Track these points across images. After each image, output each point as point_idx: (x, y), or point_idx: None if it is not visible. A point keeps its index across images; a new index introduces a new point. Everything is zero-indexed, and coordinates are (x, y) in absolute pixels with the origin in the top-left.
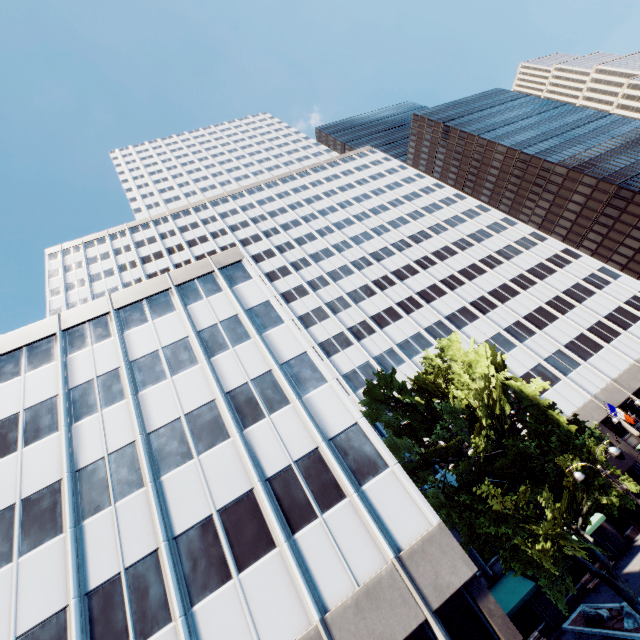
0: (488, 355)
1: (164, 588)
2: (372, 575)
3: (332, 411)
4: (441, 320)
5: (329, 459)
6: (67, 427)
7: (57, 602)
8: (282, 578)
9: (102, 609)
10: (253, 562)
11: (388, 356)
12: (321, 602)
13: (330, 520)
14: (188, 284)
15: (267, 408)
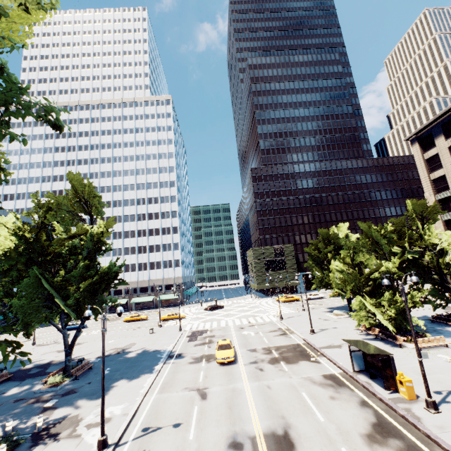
0: None
1: None
2: None
3: None
4: None
5: None
6: None
7: None
8: None
9: None
10: None
11: None
12: None
13: None
14: None
15: None
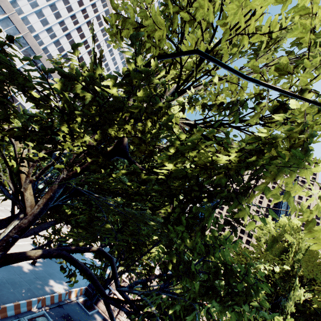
0: None
1: None
2: None
3: None
4: None
5: None
6: None
7: None
8: None
9: None
10: None
11: None
12: None
13: None
14: None
15: None
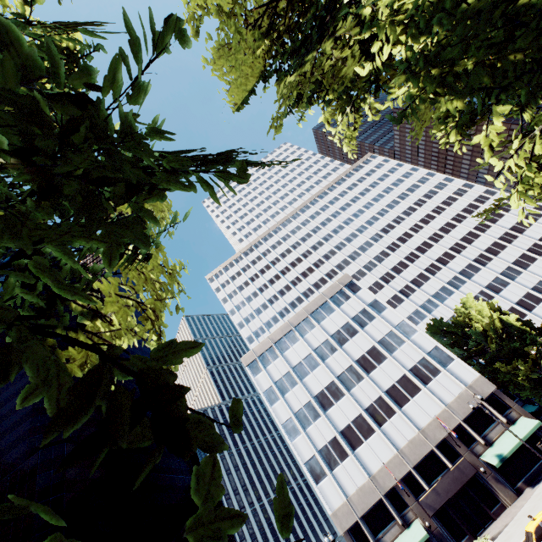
0: (488, 307)
1: (389, 405)
2: (459, 393)
3: (424, 343)
4: (456, 275)
5: (430, 360)
6: (323, 363)
7: (357, 412)
8: (428, 398)
9: (372, 412)
10: (415, 395)
11: (428, 304)
12: (444, 402)
13: (438, 379)
14: (333, 297)
15: (397, 345)
